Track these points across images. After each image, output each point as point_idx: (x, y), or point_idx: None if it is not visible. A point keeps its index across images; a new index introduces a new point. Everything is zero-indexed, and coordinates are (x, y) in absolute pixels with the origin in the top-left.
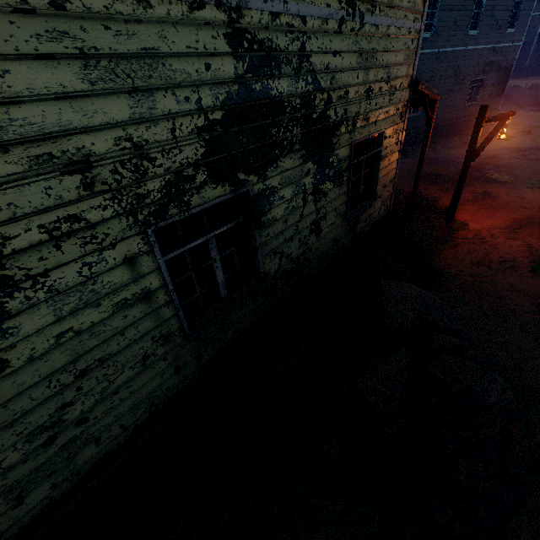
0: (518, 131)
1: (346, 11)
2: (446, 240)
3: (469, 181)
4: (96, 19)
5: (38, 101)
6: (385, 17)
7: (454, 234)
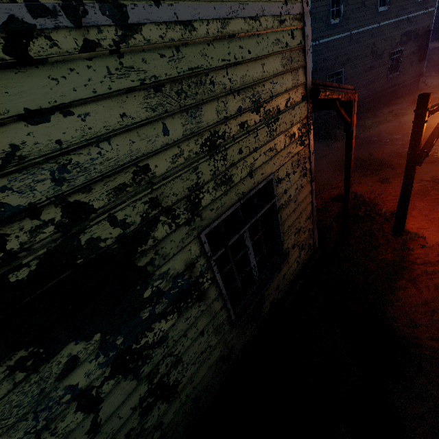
0: None
1: (25, 3)
2: (400, 270)
3: None
4: None
5: None
6: (205, 2)
7: (409, 257)
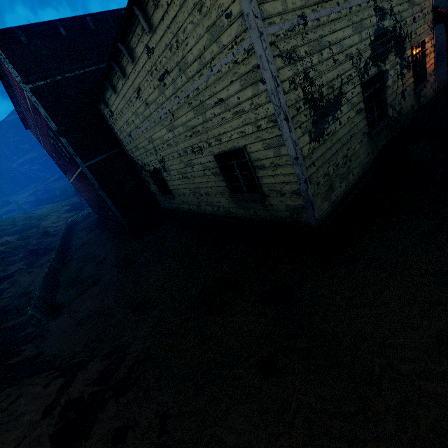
0: None
1: None
2: None
3: None
4: (353, 14)
5: (346, 39)
6: None
7: None
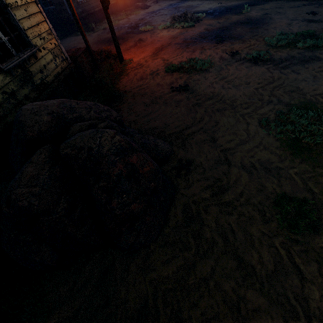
0: (152, 2)
1: None
2: (122, 73)
3: (131, 36)
4: None
5: None
6: None
7: (126, 68)
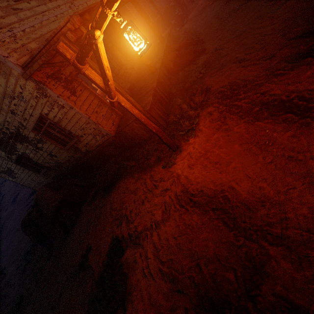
0: None
1: None
2: (143, 170)
3: None
4: None
5: None
6: None
7: (154, 167)
